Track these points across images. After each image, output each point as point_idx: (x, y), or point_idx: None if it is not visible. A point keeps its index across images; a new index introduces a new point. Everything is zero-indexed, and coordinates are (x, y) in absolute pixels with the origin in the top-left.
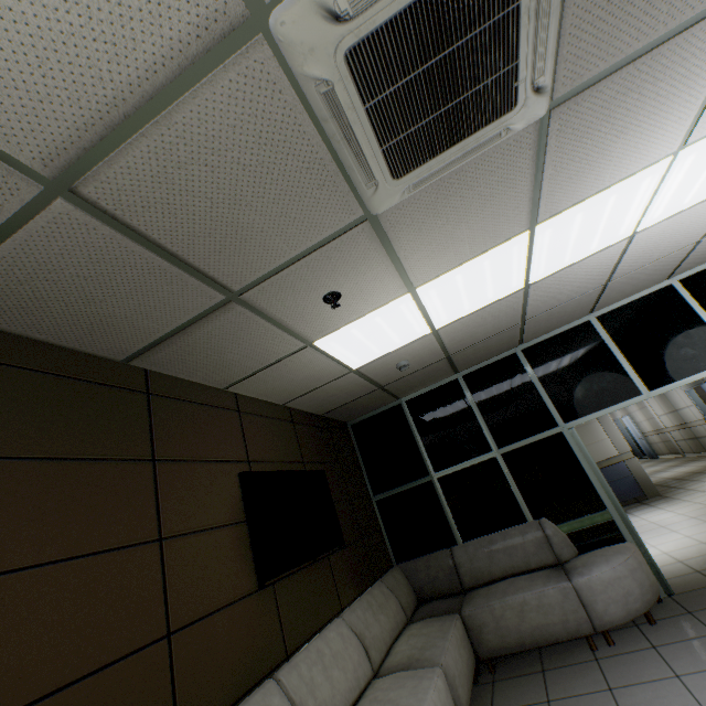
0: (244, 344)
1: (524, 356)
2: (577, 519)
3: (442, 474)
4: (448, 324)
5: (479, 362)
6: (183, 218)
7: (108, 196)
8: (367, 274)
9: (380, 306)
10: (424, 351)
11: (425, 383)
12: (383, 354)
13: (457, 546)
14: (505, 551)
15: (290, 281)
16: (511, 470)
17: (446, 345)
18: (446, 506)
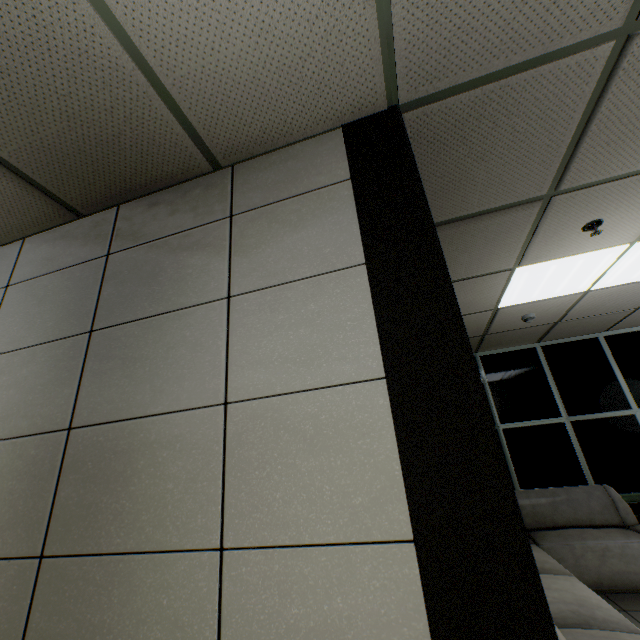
0: (486, 249)
1: (605, 342)
2: (638, 492)
3: (508, 427)
4: (601, 289)
5: (562, 337)
6: (638, 99)
7: (637, 54)
8: (639, 211)
9: (597, 249)
10: (554, 309)
11: (508, 343)
12: (531, 300)
13: (517, 491)
14: (569, 504)
15: (595, 196)
16: (578, 437)
17: (571, 310)
18: (508, 455)
